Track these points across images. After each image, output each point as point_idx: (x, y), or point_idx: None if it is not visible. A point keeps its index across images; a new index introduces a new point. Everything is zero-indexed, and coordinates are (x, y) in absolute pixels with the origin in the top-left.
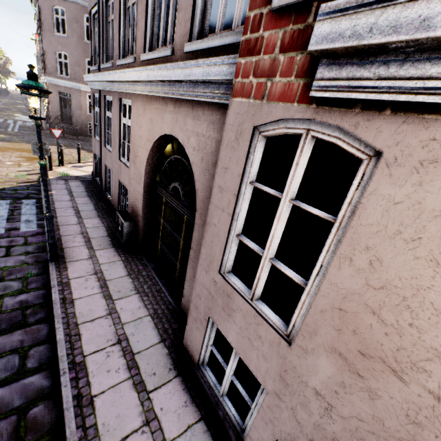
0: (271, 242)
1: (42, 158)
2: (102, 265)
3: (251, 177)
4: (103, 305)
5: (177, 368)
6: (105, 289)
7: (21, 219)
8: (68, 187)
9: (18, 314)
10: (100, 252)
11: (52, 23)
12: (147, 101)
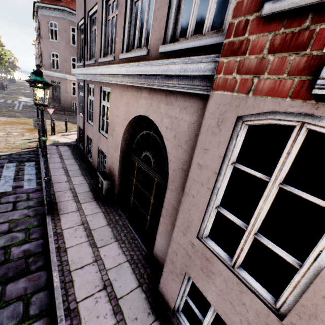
0: (256, 220)
1: (44, 135)
2: (87, 216)
3: (232, 159)
4: (89, 253)
5: (154, 312)
6: (90, 237)
7: (24, 178)
8: (59, 152)
9: (23, 262)
10: (85, 205)
11: (48, 32)
12: (124, 89)
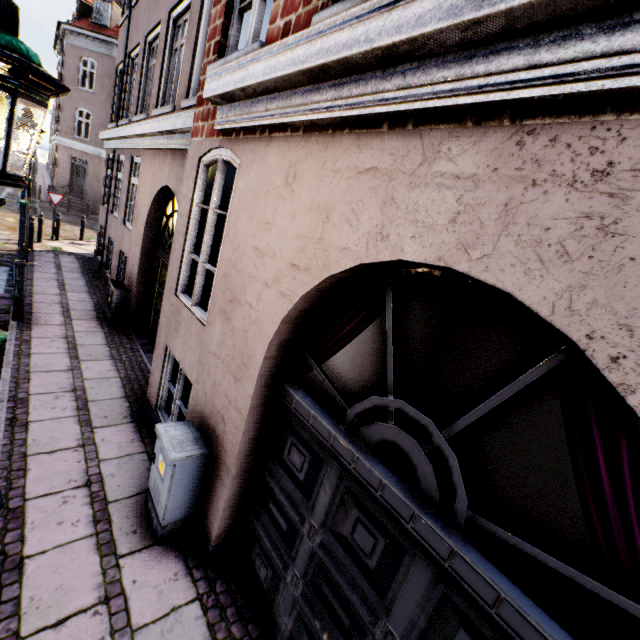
0: (203, 248)
1: (23, 197)
2: (77, 332)
3: (197, 199)
4: (65, 362)
5: (134, 417)
6: (73, 351)
7: None
8: (57, 261)
9: None
10: (79, 322)
11: (77, 75)
12: (153, 156)
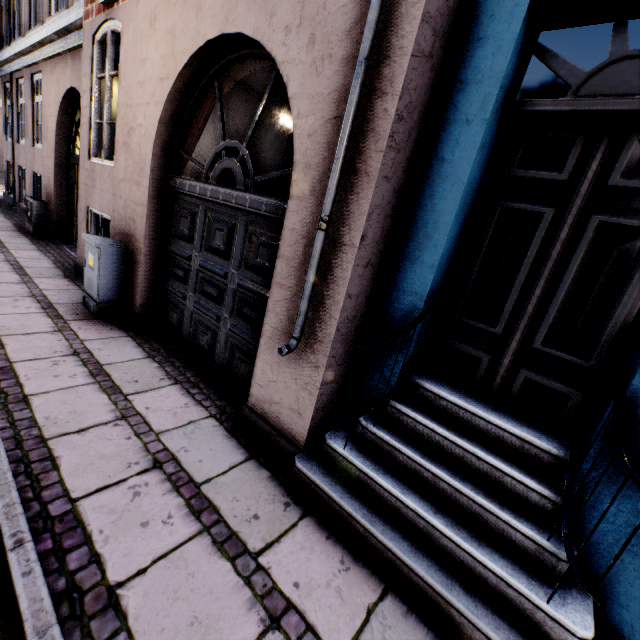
0: (105, 109)
1: None
2: (0, 236)
3: (96, 72)
4: None
5: (68, 276)
6: None
7: None
8: None
9: None
10: (1, 231)
11: None
12: (54, 65)
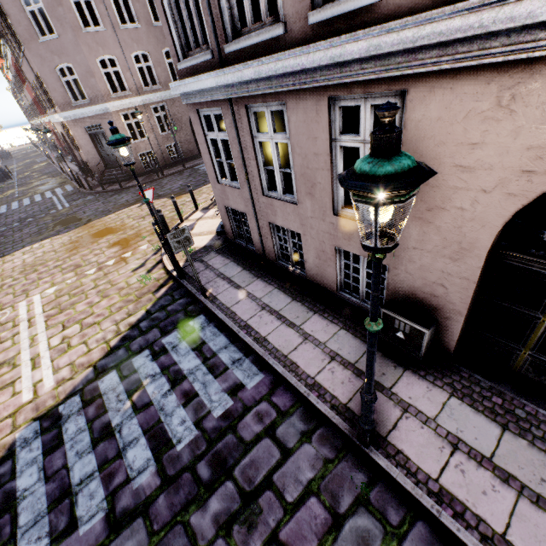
0: None
1: (375, 318)
2: (439, 421)
3: None
4: None
5: None
6: (513, 483)
7: (225, 362)
8: (217, 273)
9: None
10: (402, 390)
11: (29, 23)
12: (538, 73)
